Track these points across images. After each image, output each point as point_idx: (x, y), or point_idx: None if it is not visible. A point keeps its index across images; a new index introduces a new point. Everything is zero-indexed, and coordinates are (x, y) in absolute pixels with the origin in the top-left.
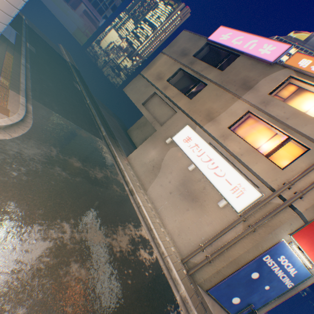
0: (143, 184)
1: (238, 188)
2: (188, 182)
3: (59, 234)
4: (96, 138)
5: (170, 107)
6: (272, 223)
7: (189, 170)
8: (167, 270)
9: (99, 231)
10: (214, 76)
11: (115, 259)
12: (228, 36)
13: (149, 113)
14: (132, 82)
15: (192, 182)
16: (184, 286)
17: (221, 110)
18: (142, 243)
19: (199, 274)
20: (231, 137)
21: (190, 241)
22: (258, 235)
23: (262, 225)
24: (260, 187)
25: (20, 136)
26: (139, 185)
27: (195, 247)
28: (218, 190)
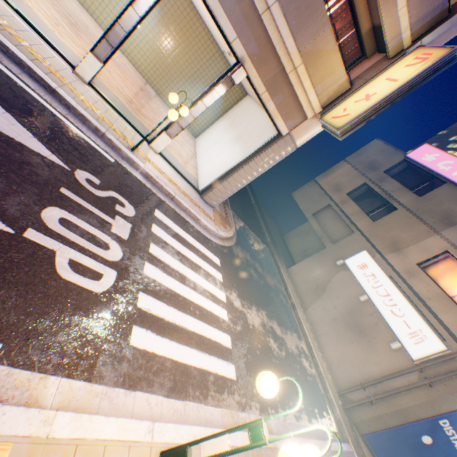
0: (302, 302)
1: (418, 333)
2: (357, 312)
3: (262, 316)
4: (263, 244)
5: (346, 224)
6: (455, 383)
7: (359, 300)
8: (323, 389)
9: (278, 326)
10: (407, 200)
11: (288, 352)
12: (433, 157)
13: (319, 226)
14: (303, 187)
15: (361, 314)
16: (338, 411)
17: (409, 242)
18: (303, 354)
19: (355, 413)
20: (418, 275)
21: (350, 375)
22: (435, 392)
23: (441, 382)
24: (446, 340)
25: (235, 242)
26: (298, 301)
27: (354, 383)
28: (392, 329)
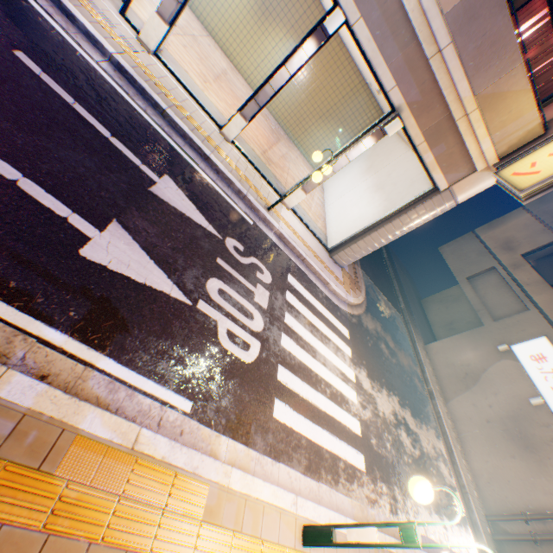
0: (443, 390)
1: None
2: (523, 419)
3: (392, 403)
4: (395, 311)
5: (516, 296)
6: None
7: (528, 403)
8: (465, 507)
9: (411, 418)
10: None
11: (423, 451)
12: None
13: (475, 294)
14: (455, 240)
15: (529, 422)
16: (485, 539)
17: None
18: (441, 457)
19: (510, 549)
20: None
21: (505, 499)
22: None
23: None
24: None
25: (363, 309)
26: (438, 389)
27: (511, 511)
28: None
